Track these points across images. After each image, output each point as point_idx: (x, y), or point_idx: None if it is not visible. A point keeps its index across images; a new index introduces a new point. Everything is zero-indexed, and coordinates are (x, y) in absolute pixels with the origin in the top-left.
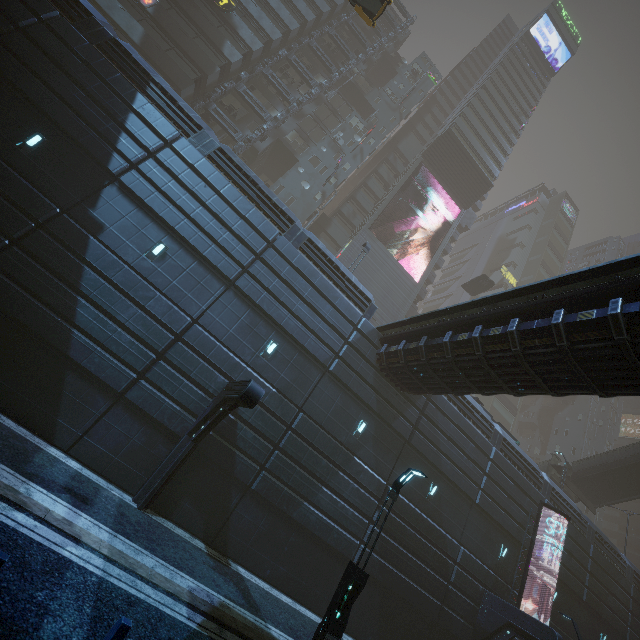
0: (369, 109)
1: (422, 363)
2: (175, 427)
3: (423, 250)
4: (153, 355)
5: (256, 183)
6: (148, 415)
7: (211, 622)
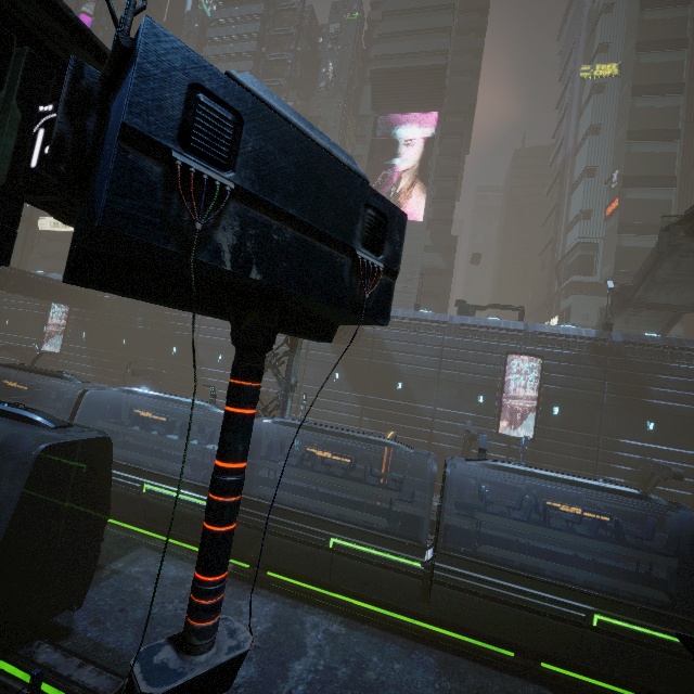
0: (318, 119)
1: None
2: None
3: None
4: None
5: None
6: None
7: None
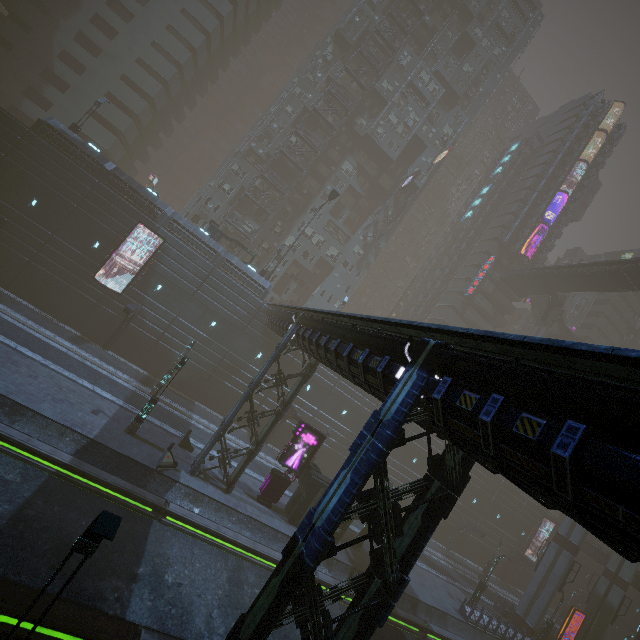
0: None
1: None
2: None
3: None
4: None
5: None
6: None
7: None
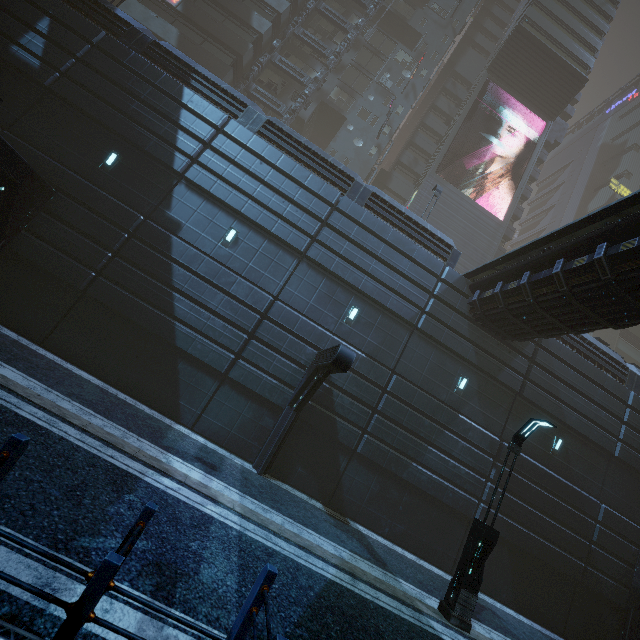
0: (415, 36)
1: (527, 303)
2: (276, 400)
3: (503, 184)
4: (245, 336)
5: (309, 147)
6: (251, 391)
7: (343, 573)
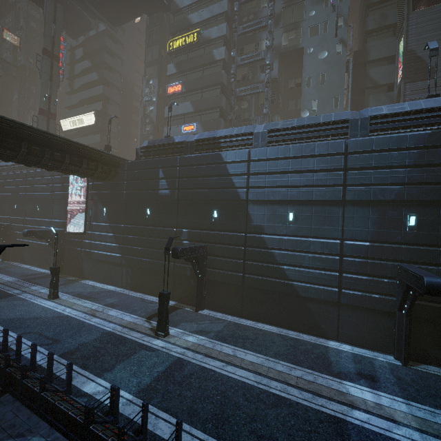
0: None
1: None
2: (385, 308)
3: None
4: (336, 273)
5: (302, 126)
6: (362, 307)
7: None
